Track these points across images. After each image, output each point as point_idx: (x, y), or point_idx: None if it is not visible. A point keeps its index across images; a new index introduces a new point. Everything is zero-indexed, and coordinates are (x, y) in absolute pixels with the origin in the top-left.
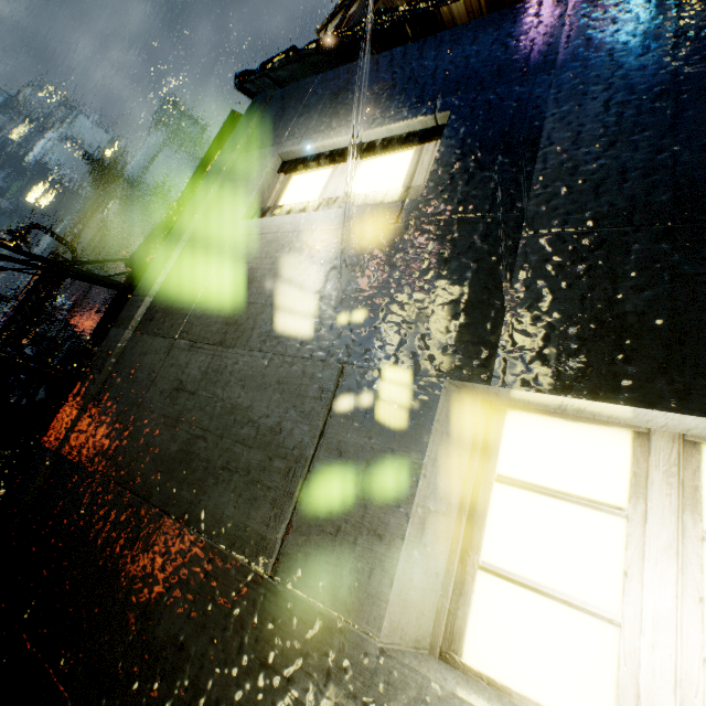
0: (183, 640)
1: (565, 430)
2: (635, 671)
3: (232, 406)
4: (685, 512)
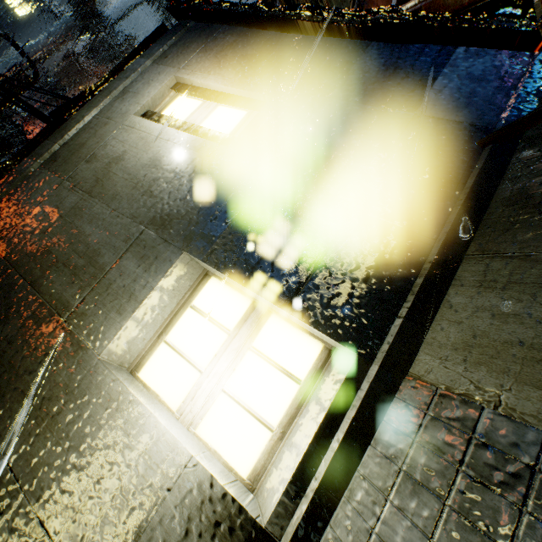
0: (12, 339)
1: (229, 293)
2: (198, 389)
3: (80, 231)
4: (250, 337)
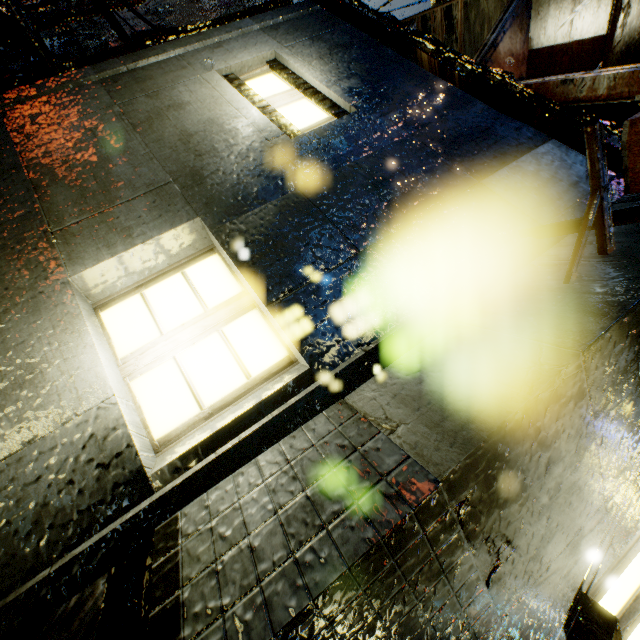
0: None
1: (225, 274)
2: (151, 348)
3: (108, 158)
4: (224, 321)
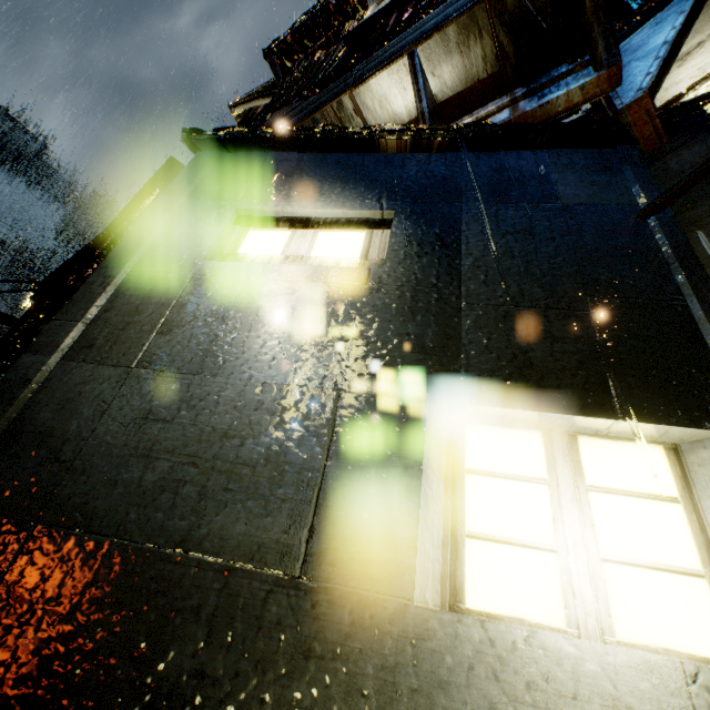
0: (204, 668)
1: (504, 434)
2: (570, 577)
3: (224, 431)
4: (576, 476)
